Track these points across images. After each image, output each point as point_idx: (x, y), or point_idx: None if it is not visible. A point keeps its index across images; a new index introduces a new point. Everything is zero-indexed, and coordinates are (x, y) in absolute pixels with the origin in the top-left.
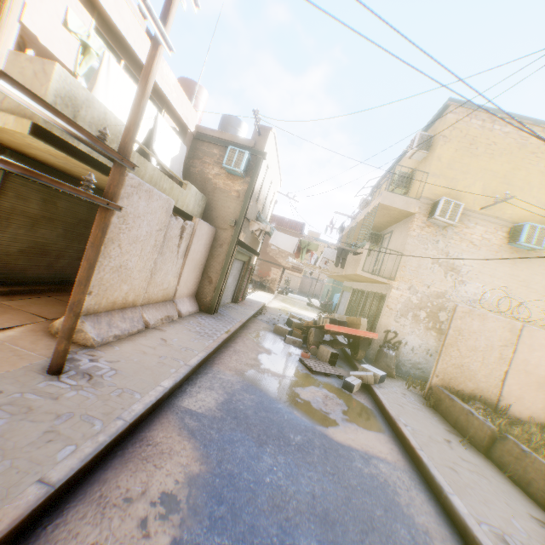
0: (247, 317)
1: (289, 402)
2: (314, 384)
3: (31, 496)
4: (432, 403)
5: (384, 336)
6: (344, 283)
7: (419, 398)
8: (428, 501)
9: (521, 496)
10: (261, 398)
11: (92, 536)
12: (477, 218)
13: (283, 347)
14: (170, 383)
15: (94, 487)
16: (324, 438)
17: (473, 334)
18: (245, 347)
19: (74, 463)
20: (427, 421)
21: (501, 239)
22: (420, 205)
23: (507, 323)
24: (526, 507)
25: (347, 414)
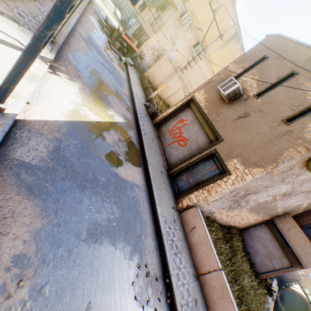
0: (86, 3)
1: (104, 51)
2: (111, 52)
3: (67, 32)
4: (141, 78)
5: (140, 53)
6: (139, 18)
7: (138, 76)
8: (127, 84)
9: (144, 95)
10: (97, 45)
11: (76, 46)
12: (193, 31)
13: (102, 32)
14: (75, 22)
15: (71, 38)
16: (112, 64)
17: (163, 67)
18: (89, 22)
19: (69, 30)
20: (136, 79)
21: (193, 45)
22: (182, 9)
23: (172, 70)
24: (143, 96)
25: (118, 64)
